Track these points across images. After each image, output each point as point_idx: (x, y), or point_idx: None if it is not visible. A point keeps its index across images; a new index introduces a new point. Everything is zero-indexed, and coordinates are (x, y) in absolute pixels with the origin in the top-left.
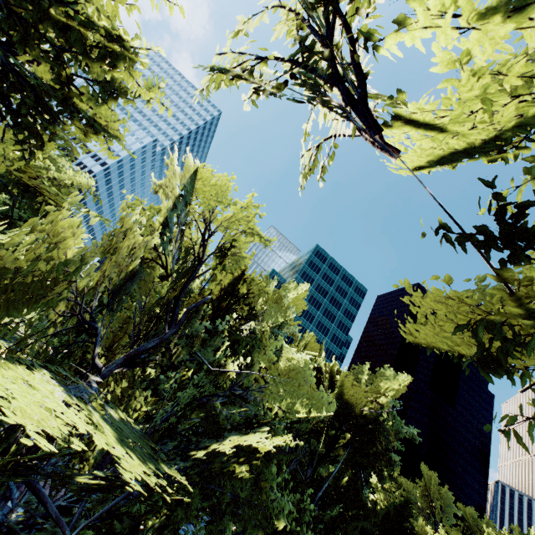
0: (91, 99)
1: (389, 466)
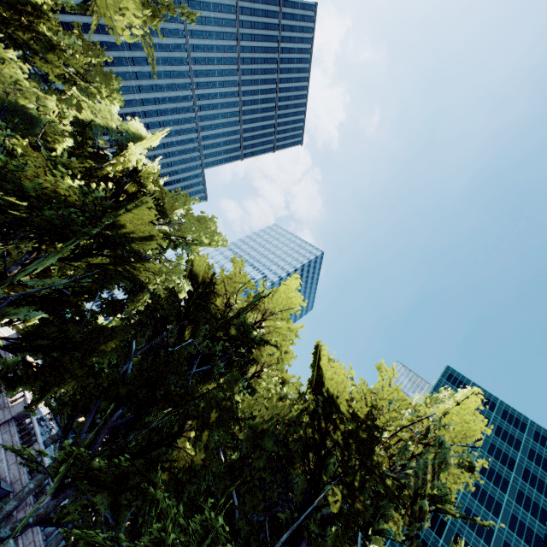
0: (43, 48)
1: (413, 525)
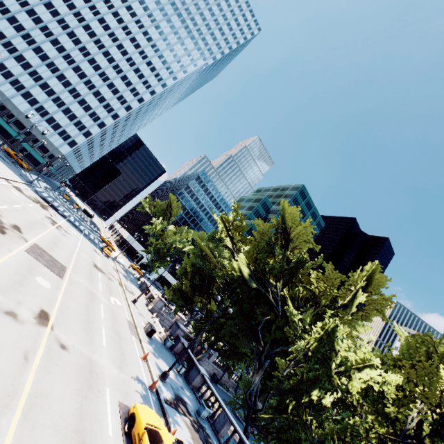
0: None
1: None
